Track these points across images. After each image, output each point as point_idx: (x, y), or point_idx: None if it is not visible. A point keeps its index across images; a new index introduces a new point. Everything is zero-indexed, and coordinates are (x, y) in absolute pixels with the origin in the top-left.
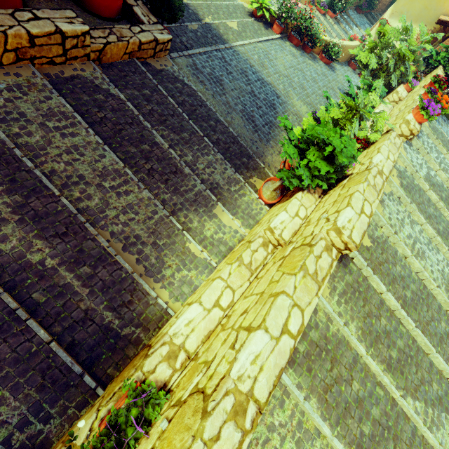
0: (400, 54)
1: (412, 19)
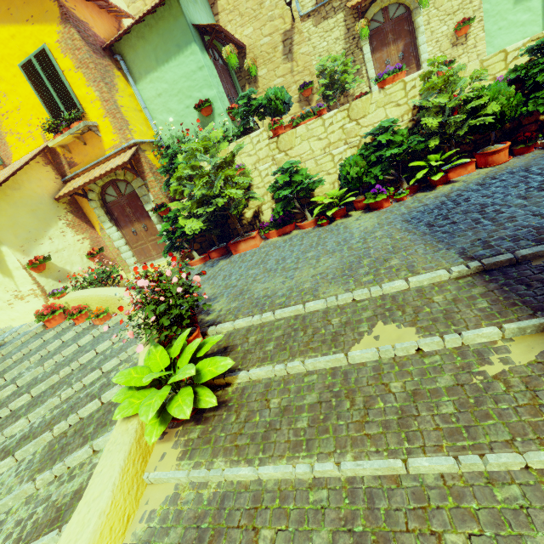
0: (226, 161)
1: (44, 229)
